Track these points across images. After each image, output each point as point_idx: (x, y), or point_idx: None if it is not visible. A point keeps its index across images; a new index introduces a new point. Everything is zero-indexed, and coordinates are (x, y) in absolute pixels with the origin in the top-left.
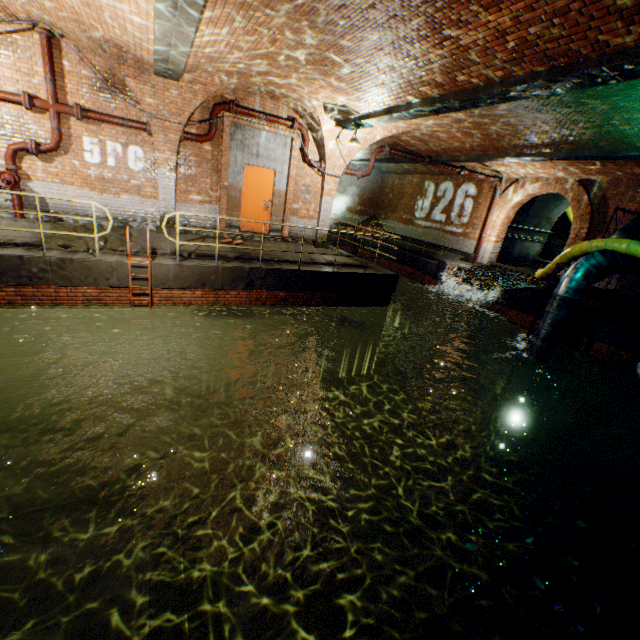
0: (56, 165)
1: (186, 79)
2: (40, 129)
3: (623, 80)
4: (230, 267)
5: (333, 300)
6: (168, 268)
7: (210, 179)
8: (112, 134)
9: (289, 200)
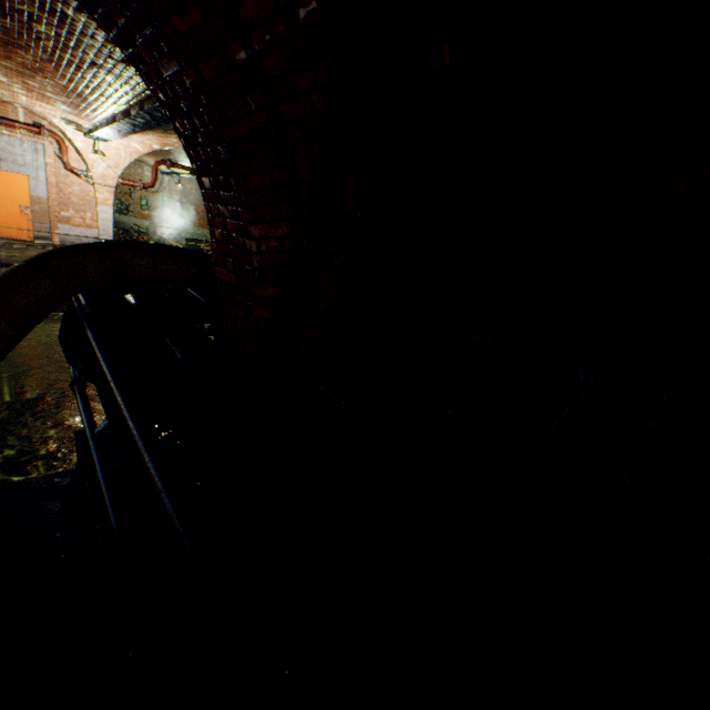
0: None
1: None
2: None
3: (167, 124)
4: None
5: None
6: None
7: None
8: None
9: (54, 207)
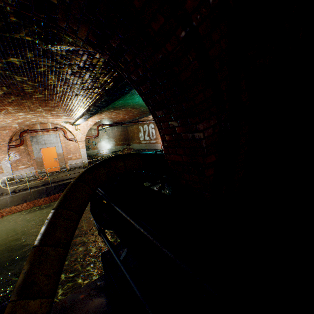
0: None
1: (1, 130)
2: None
3: (103, 108)
4: (37, 190)
5: None
6: (7, 199)
7: (27, 158)
8: None
9: (65, 155)
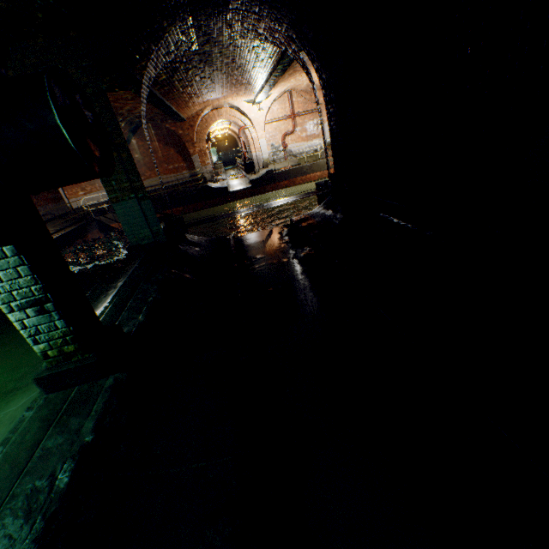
0: (293, 137)
1: None
2: (288, 126)
3: None
4: None
5: None
6: None
7: None
8: (308, 118)
9: None
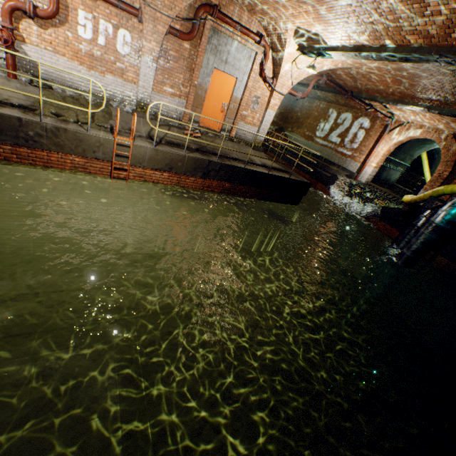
0: (50, 33)
1: None
2: None
3: None
4: (194, 157)
5: (262, 195)
6: (146, 150)
7: (183, 75)
8: (105, 13)
9: (242, 107)
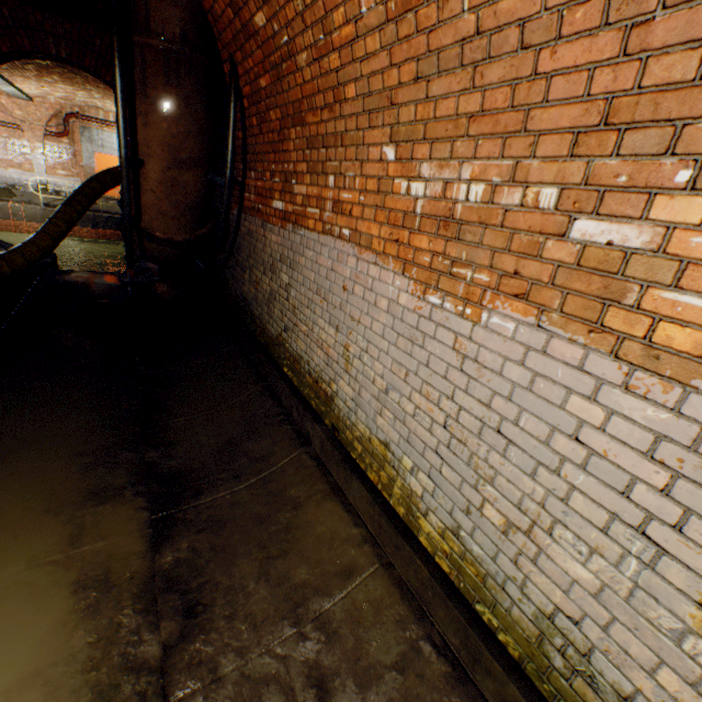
0: None
1: (39, 101)
2: None
3: None
4: None
5: None
6: (37, 211)
7: (71, 161)
8: None
9: None
